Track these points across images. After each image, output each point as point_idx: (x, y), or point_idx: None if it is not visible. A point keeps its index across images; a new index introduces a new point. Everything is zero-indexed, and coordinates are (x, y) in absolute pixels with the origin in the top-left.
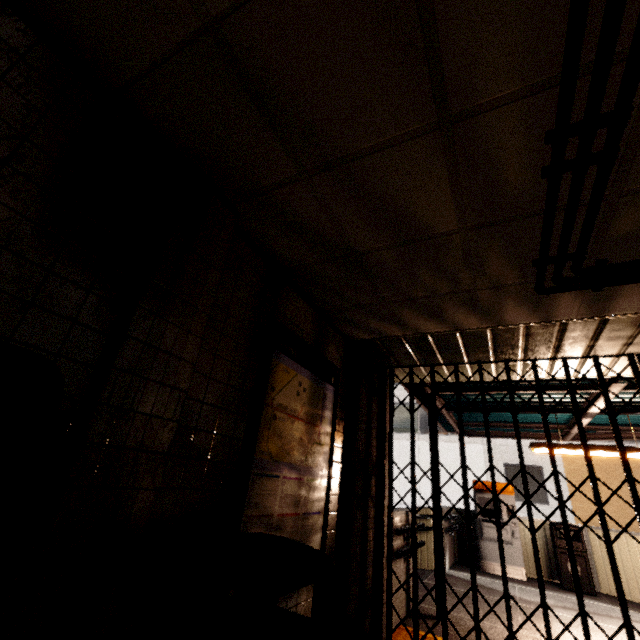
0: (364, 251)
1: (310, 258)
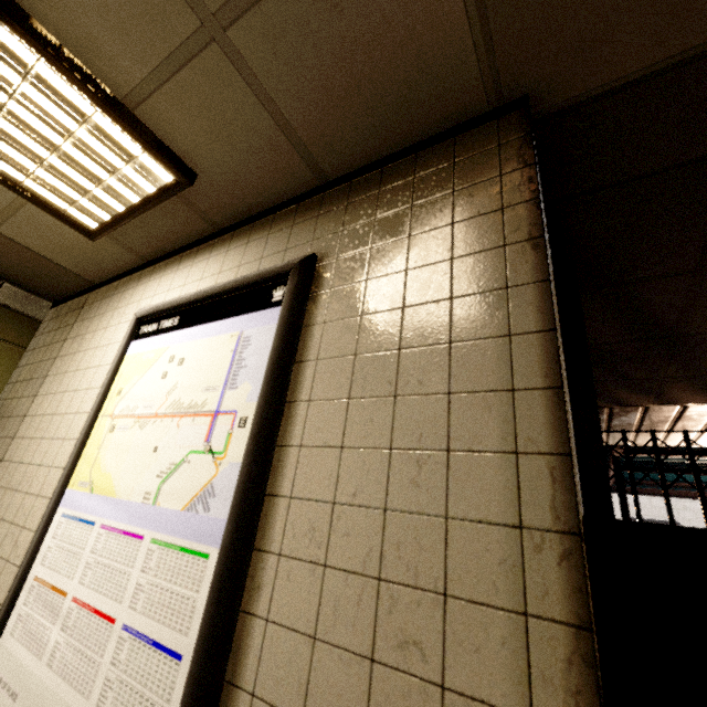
0: (692, 333)
1: (614, 338)
